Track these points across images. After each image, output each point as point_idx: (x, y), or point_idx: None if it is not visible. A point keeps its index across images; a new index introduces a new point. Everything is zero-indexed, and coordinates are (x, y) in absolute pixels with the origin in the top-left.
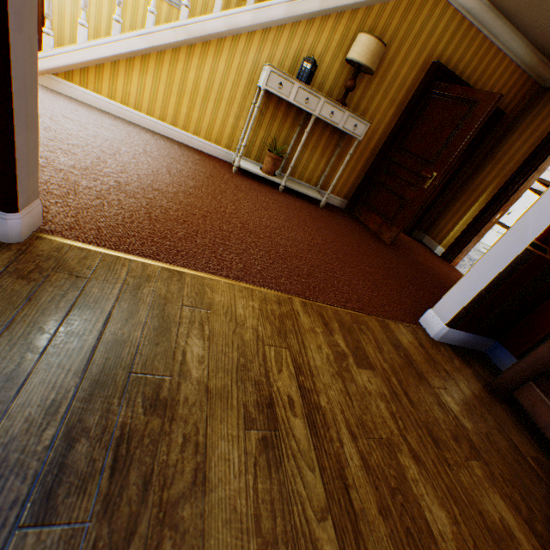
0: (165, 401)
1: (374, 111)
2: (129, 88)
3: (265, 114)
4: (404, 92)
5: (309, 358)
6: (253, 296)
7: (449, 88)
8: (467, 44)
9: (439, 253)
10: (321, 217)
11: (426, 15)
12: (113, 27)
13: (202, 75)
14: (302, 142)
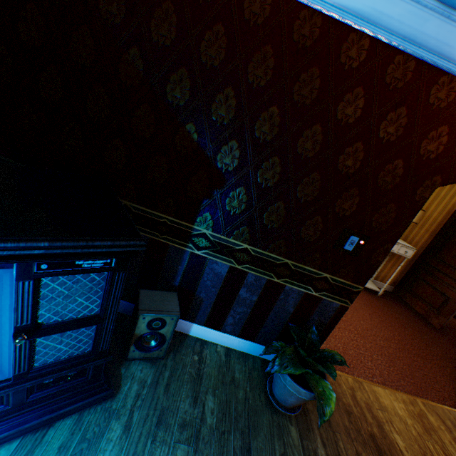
0: None
1: (413, 235)
2: None
3: None
4: (435, 225)
5: (450, 451)
6: (397, 398)
7: None
8: None
9: None
10: (384, 308)
11: (448, 188)
12: None
13: None
14: None
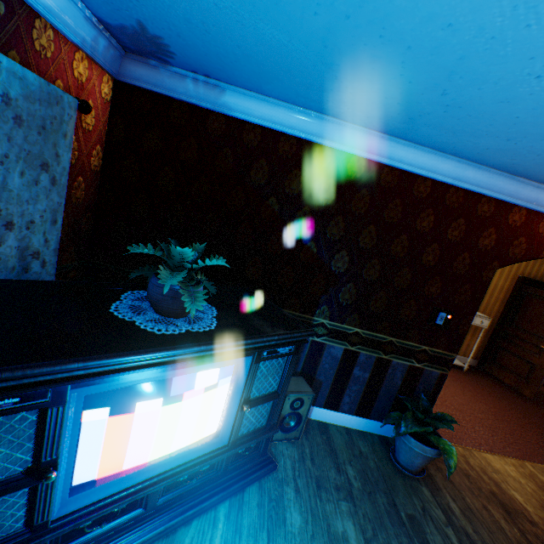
0: (532, 521)
1: (484, 304)
2: None
3: None
4: (503, 292)
5: None
6: (506, 462)
7: (537, 290)
8: (538, 264)
9: None
10: (473, 382)
11: None
12: None
13: None
14: None
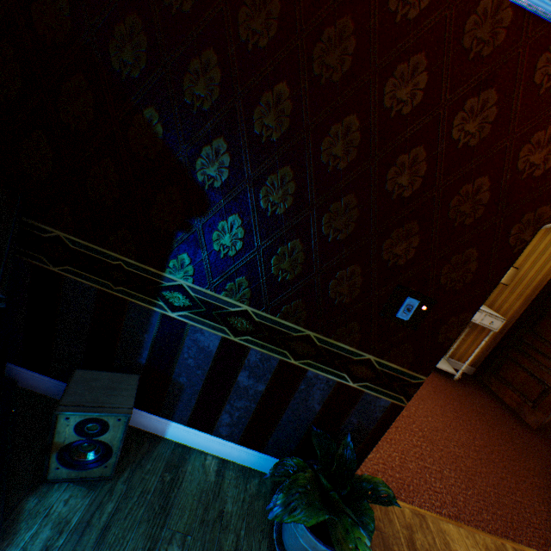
0: None
1: (501, 301)
2: None
3: None
4: (530, 288)
5: None
6: (477, 543)
7: None
8: None
9: None
10: (462, 397)
11: (548, 240)
12: None
13: None
14: None
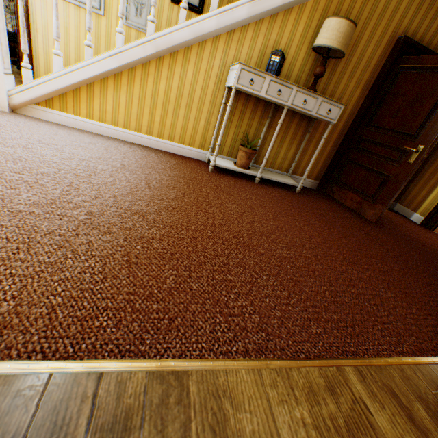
0: None
1: (340, 93)
2: (105, 106)
3: (234, 112)
4: (370, 71)
5: None
6: (293, 390)
7: (421, 59)
8: (432, 14)
9: (417, 221)
10: (303, 205)
11: None
12: (85, 52)
13: (172, 84)
14: (276, 133)
